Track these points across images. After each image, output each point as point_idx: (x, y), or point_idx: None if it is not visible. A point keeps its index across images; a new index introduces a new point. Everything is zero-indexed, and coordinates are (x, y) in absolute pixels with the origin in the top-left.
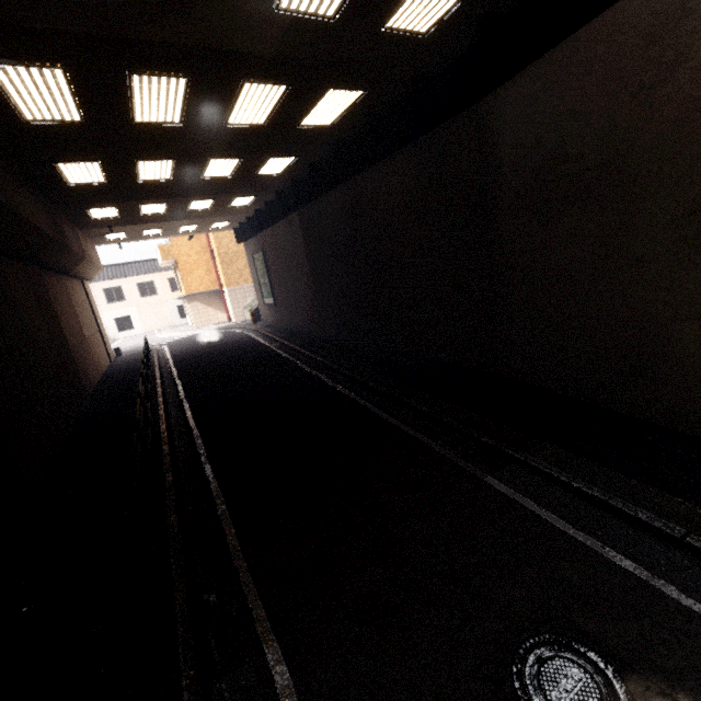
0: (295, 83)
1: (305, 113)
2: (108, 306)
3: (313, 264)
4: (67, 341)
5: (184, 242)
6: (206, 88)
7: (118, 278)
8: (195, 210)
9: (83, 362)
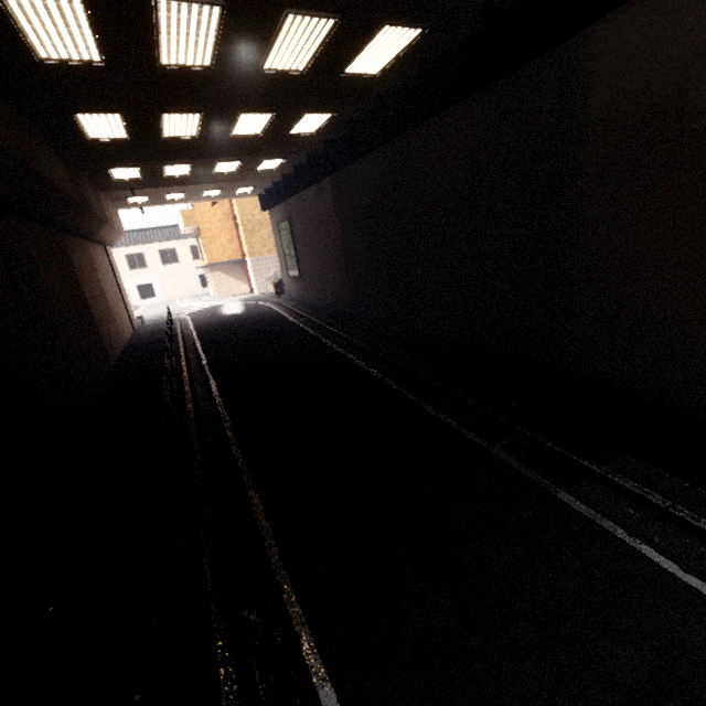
0: (345, 16)
1: (351, 57)
2: (131, 272)
3: (345, 235)
4: (90, 309)
5: (207, 208)
6: (243, 20)
7: (140, 244)
8: (220, 173)
9: (107, 331)
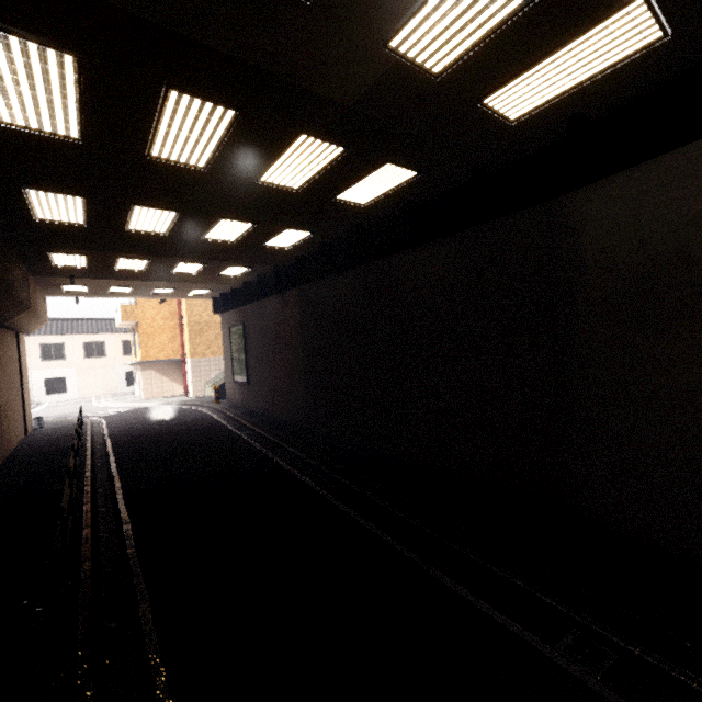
0: (354, 148)
1: (346, 185)
2: (42, 363)
3: (307, 345)
4: None
5: (152, 305)
6: (254, 131)
7: (63, 334)
8: (179, 273)
9: None
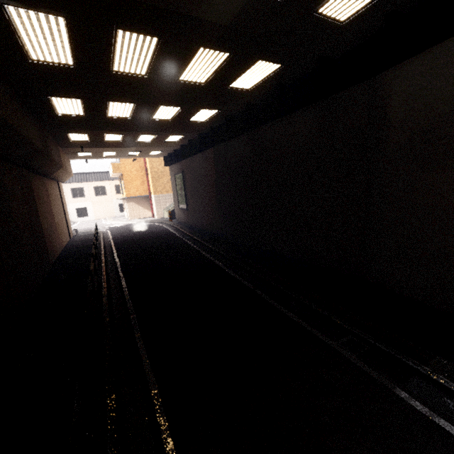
0: (235, 52)
1: (235, 77)
2: (73, 199)
3: (219, 185)
4: (41, 224)
5: (129, 162)
6: (171, 48)
7: (82, 182)
8: (141, 141)
9: (51, 239)
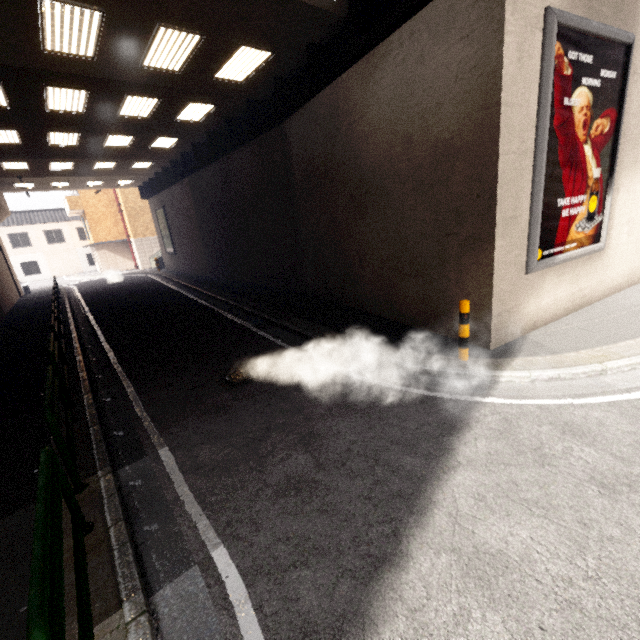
0: (164, 98)
1: (177, 113)
2: (14, 250)
3: (201, 220)
4: None
5: (92, 195)
6: (101, 96)
7: (24, 225)
8: (100, 169)
9: None
